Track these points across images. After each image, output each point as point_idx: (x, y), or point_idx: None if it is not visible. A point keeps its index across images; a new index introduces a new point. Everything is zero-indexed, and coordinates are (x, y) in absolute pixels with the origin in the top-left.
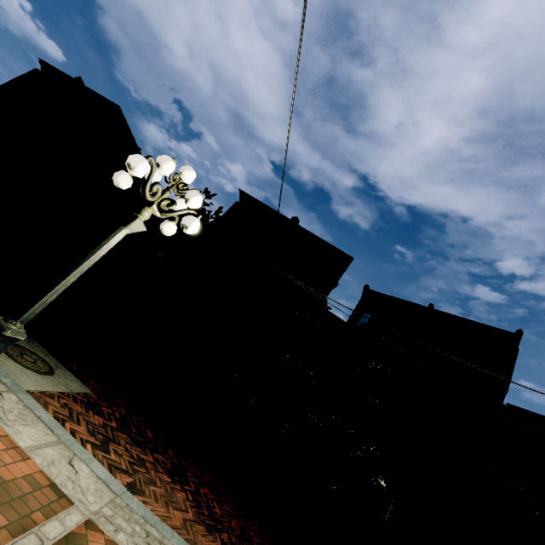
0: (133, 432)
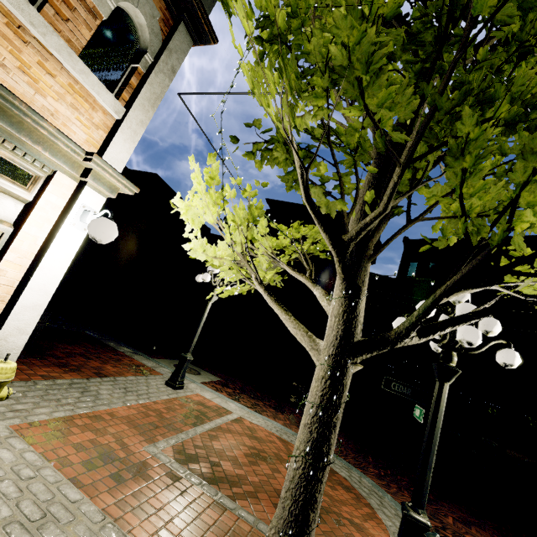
0: (249, 394)
